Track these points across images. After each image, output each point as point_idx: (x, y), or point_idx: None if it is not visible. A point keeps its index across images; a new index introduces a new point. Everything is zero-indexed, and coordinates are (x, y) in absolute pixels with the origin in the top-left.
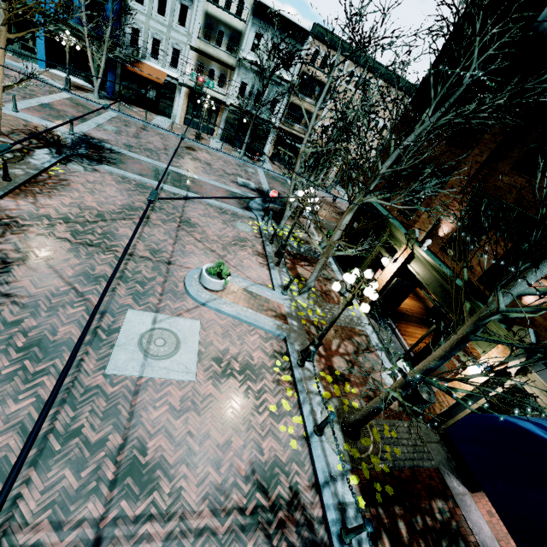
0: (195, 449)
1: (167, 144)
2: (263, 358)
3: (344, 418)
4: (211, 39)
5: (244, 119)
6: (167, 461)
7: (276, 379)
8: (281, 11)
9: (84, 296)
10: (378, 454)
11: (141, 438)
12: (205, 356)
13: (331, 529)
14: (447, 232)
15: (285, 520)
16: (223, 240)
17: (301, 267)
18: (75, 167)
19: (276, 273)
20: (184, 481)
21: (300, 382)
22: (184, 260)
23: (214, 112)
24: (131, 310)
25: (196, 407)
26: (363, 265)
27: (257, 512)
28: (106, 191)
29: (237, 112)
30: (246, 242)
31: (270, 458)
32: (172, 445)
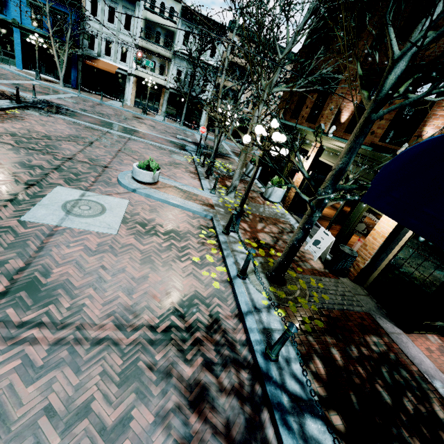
0: (106, 278)
1: (118, 113)
2: (189, 228)
3: (268, 269)
4: (151, 39)
5: (181, 98)
6: (73, 284)
7: (201, 242)
8: (203, 13)
9: (15, 174)
10: (305, 297)
11: (46, 265)
12: (130, 221)
13: (254, 347)
14: (348, 116)
15: (203, 339)
16: (159, 162)
17: (229, 182)
18: (32, 112)
19: (206, 182)
20: (88, 300)
21: (224, 243)
22: (120, 167)
23: (158, 95)
24: (60, 187)
25: (113, 250)
26: (283, 175)
27: (171, 331)
28: (56, 126)
29: (176, 93)
30: (180, 165)
31: (190, 292)
32: (80, 273)
